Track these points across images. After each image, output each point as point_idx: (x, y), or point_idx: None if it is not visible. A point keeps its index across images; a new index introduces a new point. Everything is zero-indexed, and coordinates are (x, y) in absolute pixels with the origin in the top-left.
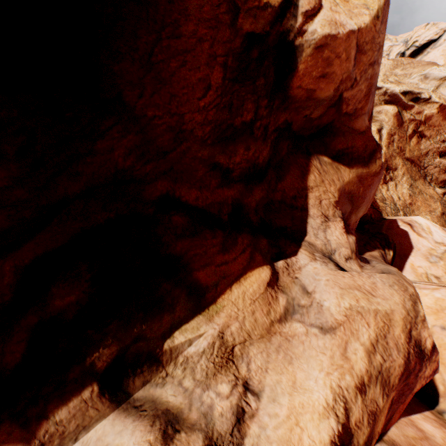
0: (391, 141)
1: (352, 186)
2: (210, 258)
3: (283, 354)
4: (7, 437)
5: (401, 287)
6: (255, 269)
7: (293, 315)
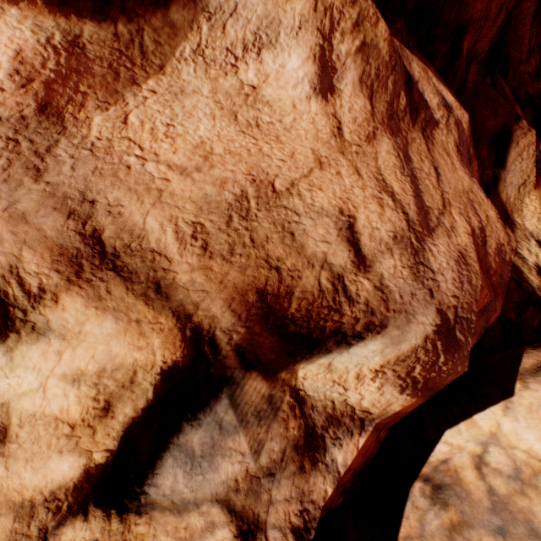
0: None
1: None
2: None
3: None
4: None
5: None
6: None
7: None
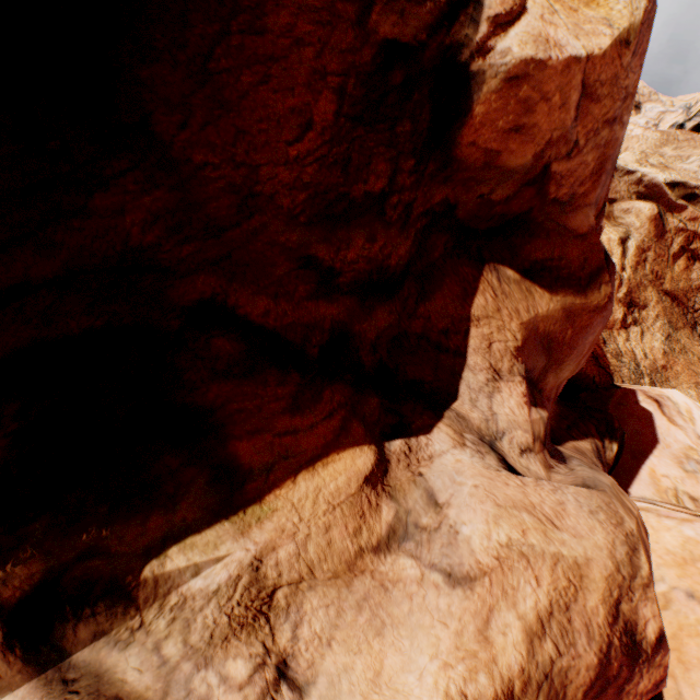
0: (641, 261)
1: (552, 324)
2: (266, 419)
3: (370, 614)
4: None
5: (612, 517)
6: (347, 449)
7: (402, 542)
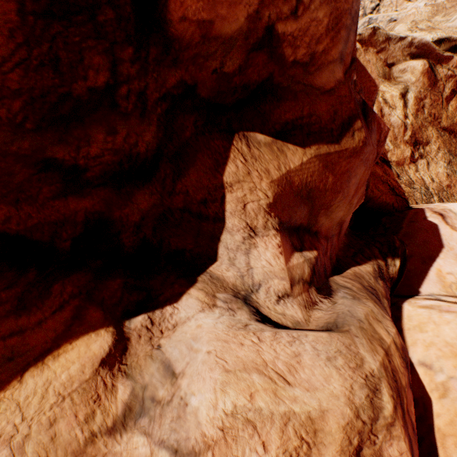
0: (420, 108)
1: (309, 176)
2: None
3: None
4: None
5: (352, 360)
6: (81, 337)
7: (139, 418)
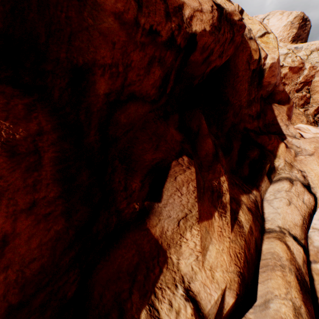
0: None
1: (287, 112)
2: (267, 142)
3: (302, 164)
4: (256, 190)
5: None
6: (280, 144)
7: (297, 154)
